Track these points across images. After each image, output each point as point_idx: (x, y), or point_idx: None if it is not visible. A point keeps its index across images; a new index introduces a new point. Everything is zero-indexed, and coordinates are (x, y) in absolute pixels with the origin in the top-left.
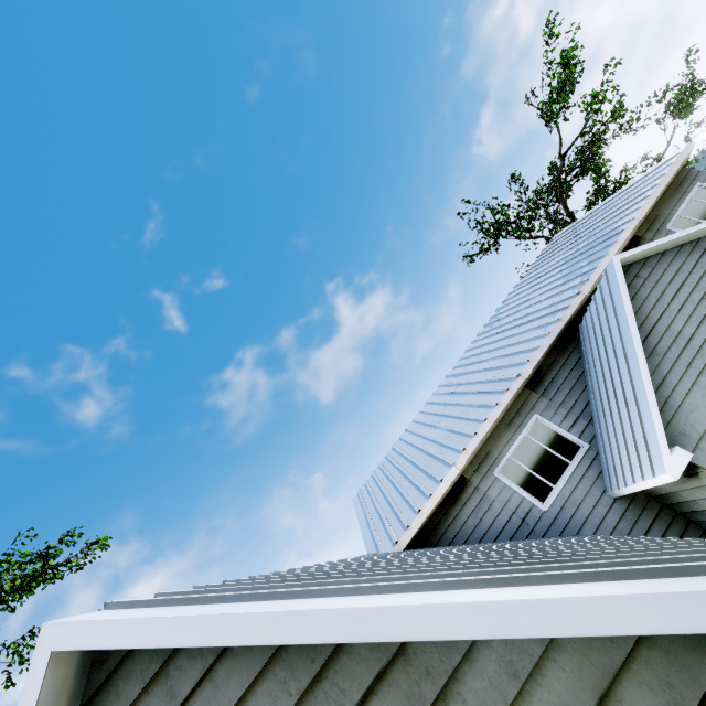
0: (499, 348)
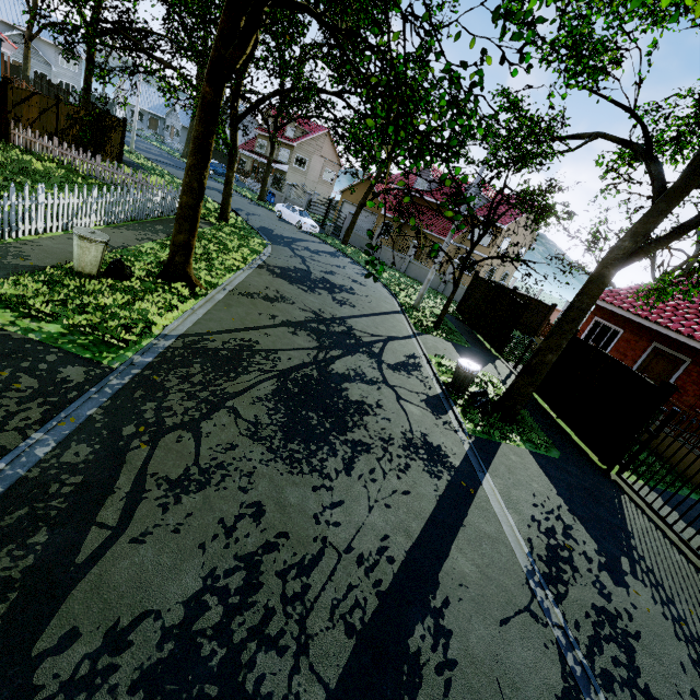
0: (7, 8)
